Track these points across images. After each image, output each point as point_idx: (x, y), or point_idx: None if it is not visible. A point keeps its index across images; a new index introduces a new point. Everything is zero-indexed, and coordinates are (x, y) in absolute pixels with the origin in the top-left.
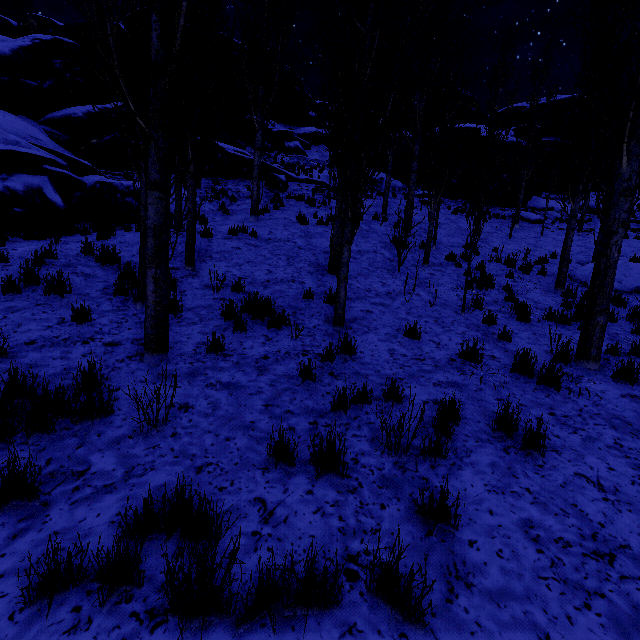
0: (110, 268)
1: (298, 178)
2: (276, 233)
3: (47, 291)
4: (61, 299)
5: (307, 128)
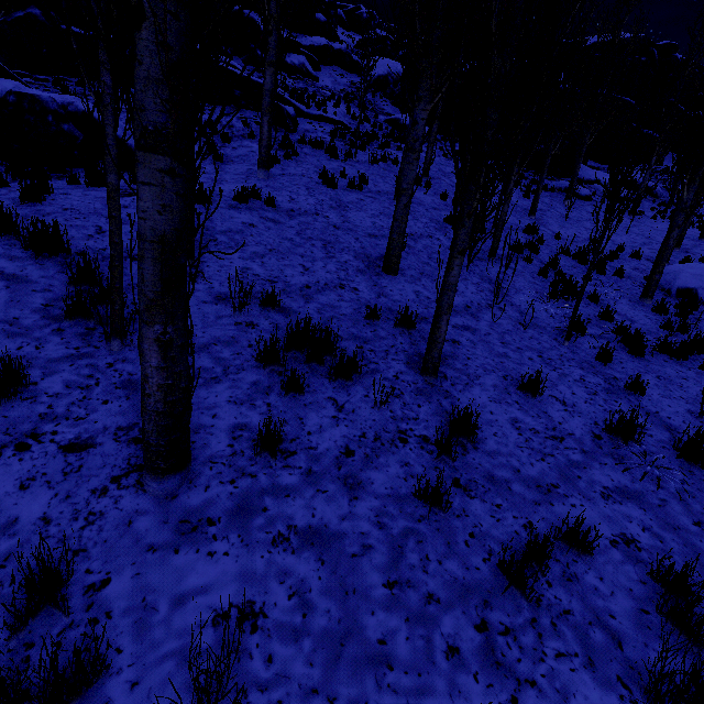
0: (51, 262)
1: (309, 113)
2: (299, 200)
3: None
4: None
5: (315, 38)
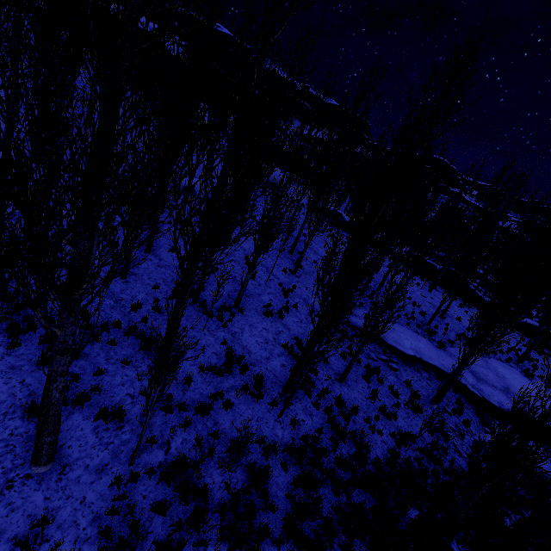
0: None
1: None
2: None
3: None
4: None
5: None
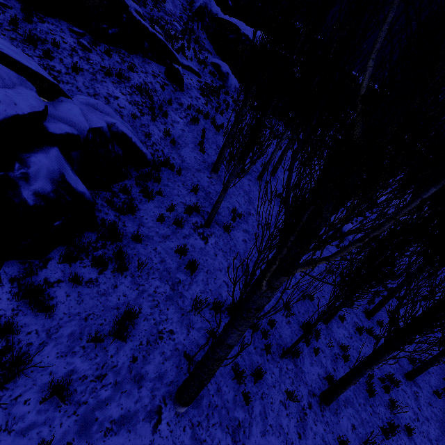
0: None
1: (182, 63)
2: (241, 203)
3: (255, 382)
4: (259, 381)
5: None
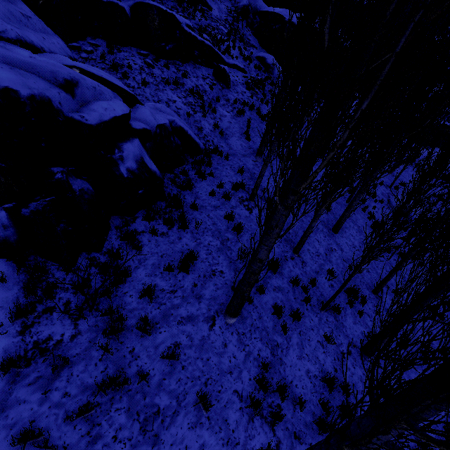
0: (277, 274)
1: (228, 62)
2: None
3: (293, 321)
4: (298, 322)
5: None
